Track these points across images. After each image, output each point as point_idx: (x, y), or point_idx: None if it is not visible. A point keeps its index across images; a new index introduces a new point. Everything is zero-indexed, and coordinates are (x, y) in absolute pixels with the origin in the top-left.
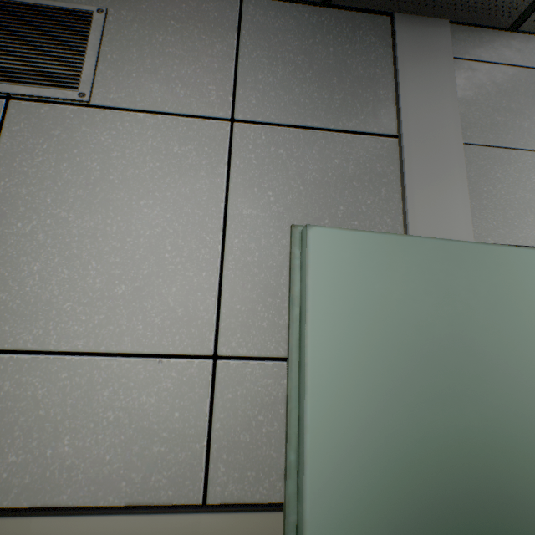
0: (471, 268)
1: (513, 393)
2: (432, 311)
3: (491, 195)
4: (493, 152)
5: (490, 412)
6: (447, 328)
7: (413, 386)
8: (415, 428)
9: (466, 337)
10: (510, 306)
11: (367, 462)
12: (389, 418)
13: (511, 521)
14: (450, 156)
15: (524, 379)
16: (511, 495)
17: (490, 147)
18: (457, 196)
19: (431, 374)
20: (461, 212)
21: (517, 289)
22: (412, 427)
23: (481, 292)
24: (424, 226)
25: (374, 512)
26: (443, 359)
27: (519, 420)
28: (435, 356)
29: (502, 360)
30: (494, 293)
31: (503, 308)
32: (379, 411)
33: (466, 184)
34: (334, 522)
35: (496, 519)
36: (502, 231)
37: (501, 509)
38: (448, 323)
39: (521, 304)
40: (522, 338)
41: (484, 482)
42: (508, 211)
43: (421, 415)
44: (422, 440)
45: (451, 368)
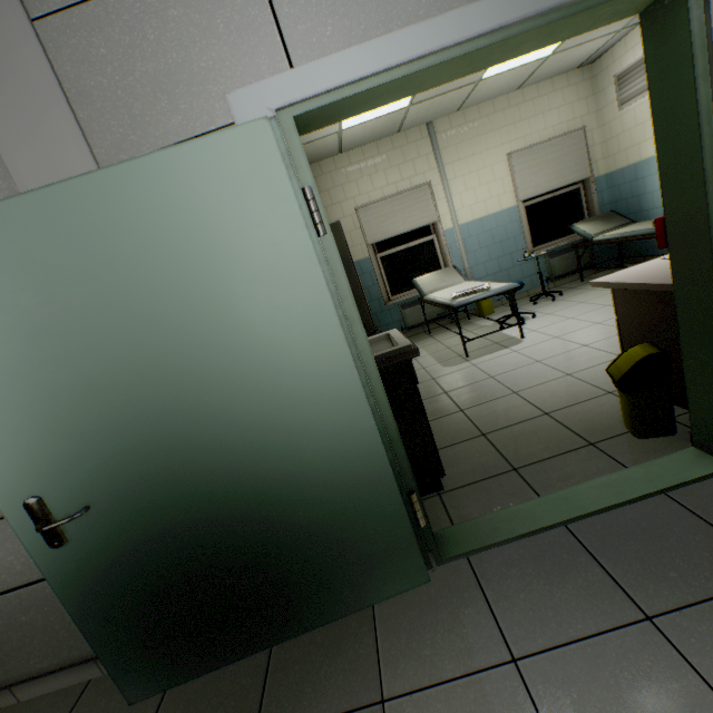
0: (40, 224)
1: (131, 329)
2: (13, 287)
3: (105, 89)
4: (84, 14)
5: (111, 354)
6: (37, 297)
7: (24, 359)
8: (41, 390)
9: (61, 298)
10: (102, 247)
11: (9, 426)
12: (14, 390)
13: (157, 424)
14: (21, 55)
15: (140, 313)
16: (152, 407)
17: (76, 6)
18: (55, 115)
19: (38, 344)
20: (67, 137)
21: (105, 225)
22: (38, 390)
23: (62, 245)
24: (33, 175)
25: (32, 454)
26: (45, 327)
27: (144, 350)
28: (36, 327)
29: (110, 305)
30: (78, 241)
31: (94, 253)
32: (2, 389)
33: (58, 91)
34: (2, 469)
35: (143, 427)
36: (135, 137)
37: (146, 419)
38: (36, 292)
39: (114, 240)
40: (127, 275)
41: (123, 407)
42: (134, 105)
43: (43, 379)
44: (52, 396)
45: (57, 331)
